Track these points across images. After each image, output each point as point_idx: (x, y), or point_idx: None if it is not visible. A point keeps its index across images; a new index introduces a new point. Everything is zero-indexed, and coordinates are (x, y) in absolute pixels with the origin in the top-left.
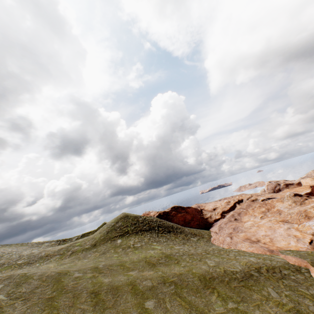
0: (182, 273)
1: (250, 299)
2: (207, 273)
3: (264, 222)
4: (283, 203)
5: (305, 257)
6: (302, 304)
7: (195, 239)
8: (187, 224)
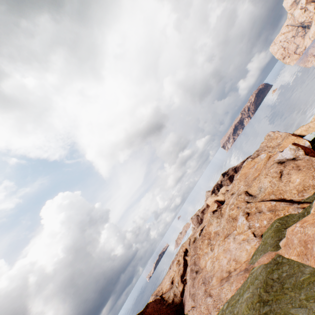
0: None
1: None
2: None
3: (216, 250)
4: (213, 225)
5: (266, 249)
6: None
7: None
8: None
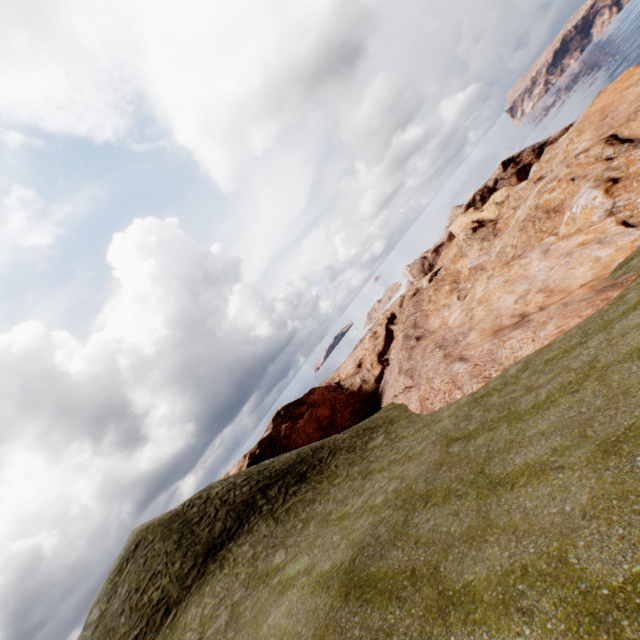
0: None
1: None
2: None
3: (481, 288)
4: (468, 257)
5: None
6: None
7: (379, 439)
8: (332, 430)
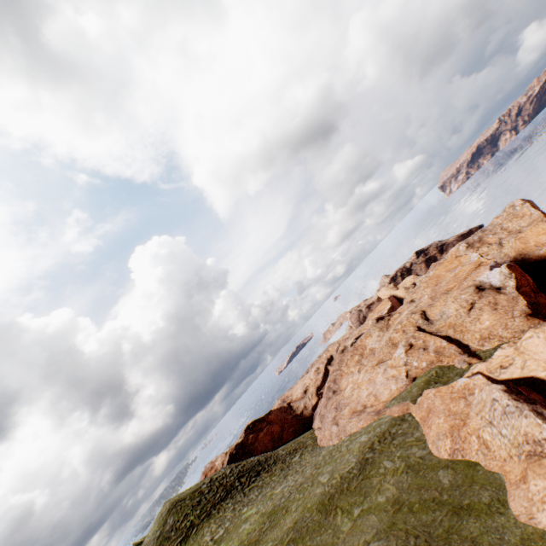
0: (297, 519)
1: (372, 488)
2: (323, 494)
3: (362, 376)
4: (372, 337)
5: (406, 398)
6: (411, 455)
7: (298, 457)
8: (280, 442)
